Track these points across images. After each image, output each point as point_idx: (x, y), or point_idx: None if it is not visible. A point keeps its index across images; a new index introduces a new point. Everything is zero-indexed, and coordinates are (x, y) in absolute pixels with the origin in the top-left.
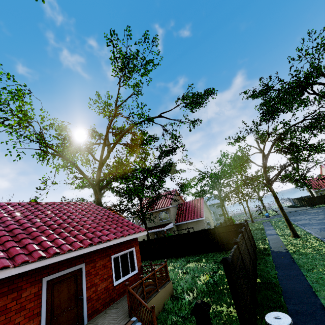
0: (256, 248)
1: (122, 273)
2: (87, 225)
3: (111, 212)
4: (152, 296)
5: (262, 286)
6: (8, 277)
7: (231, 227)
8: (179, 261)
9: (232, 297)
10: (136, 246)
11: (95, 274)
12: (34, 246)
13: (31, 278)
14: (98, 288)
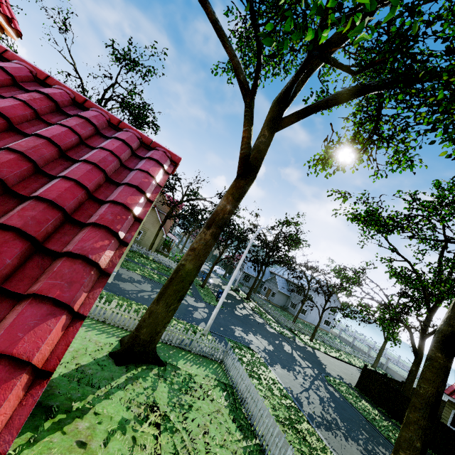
0: None
1: None
2: None
3: None
4: None
5: None
6: None
7: None
8: None
9: None
10: None
11: None
12: None
13: None
14: None
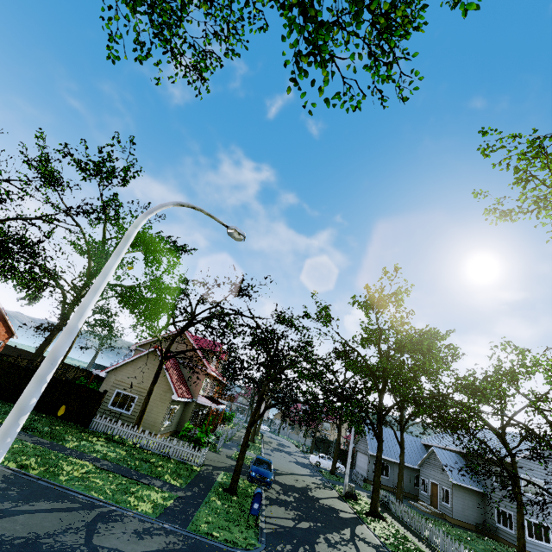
0: None
1: None
2: None
3: None
4: None
5: None
6: None
7: None
8: None
9: None
10: None
11: None
12: None
13: None
14: None
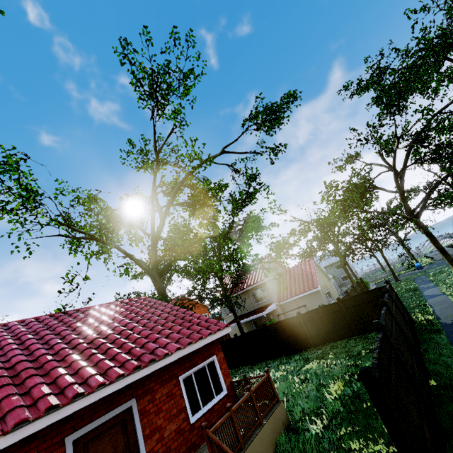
0: (414, 323)
1: (202, 401)
2: (134, 335)
3: (174, 306)
4: (253, 435)
5: (443, 393)
6: (2, 449)
7: (364, 296)
8: (292, 360)
9: (397, 448)
10: (218, 353)
11: (156, 412)
12: (43, 388)
13: (44, 442)
14: (164, 434)
